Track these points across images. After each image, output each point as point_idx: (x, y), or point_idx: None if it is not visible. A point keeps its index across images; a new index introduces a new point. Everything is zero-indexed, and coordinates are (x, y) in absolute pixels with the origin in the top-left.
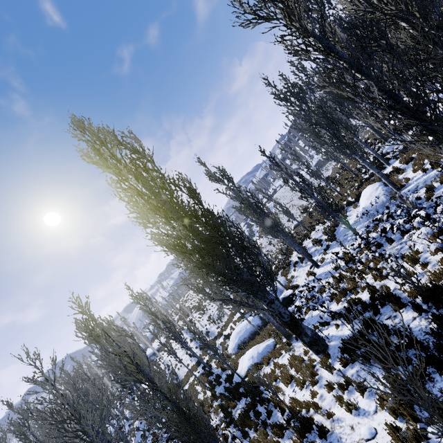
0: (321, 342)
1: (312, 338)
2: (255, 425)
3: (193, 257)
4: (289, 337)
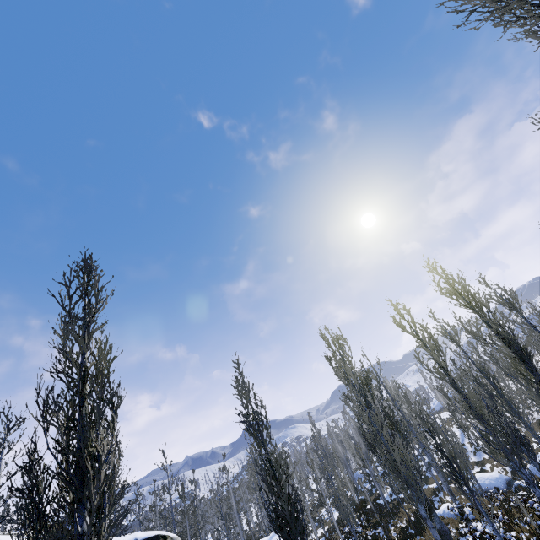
0: (445, 539)
1: (438, 531)
2: None
3: (362, 435)
4: (466, 521)
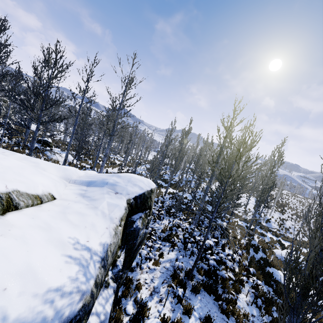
0: None
1: None
2: (275, 322)
3: None
4: None
